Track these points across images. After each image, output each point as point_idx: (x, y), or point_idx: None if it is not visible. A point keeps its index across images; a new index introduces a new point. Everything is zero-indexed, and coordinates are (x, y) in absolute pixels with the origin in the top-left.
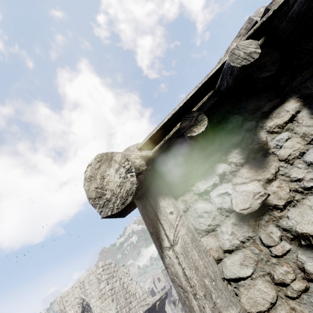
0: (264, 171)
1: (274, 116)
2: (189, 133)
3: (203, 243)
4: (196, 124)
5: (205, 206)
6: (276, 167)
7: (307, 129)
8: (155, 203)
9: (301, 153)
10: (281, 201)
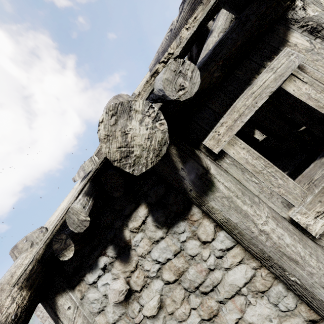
0: (129, 265)
1: (133, 219)
2: (61, 257)
3: (96, 322)
4: (66, 249)
5: (94, 294)
6: (136, 262)
7: (151, 233)
8: (53, 304)
9: (149, 252)
10: (139, 287)
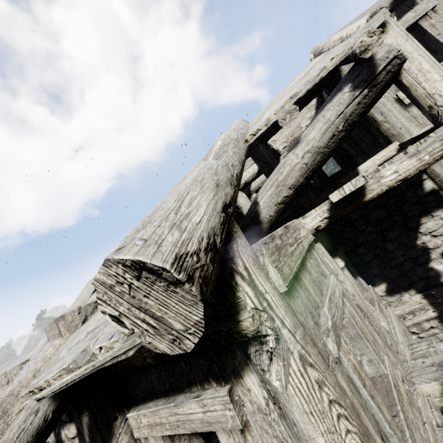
0: None
1: (67, 428)
2: None
3: None
4: None
5: None
6: None
7: None
8: None
9: None
10: None
